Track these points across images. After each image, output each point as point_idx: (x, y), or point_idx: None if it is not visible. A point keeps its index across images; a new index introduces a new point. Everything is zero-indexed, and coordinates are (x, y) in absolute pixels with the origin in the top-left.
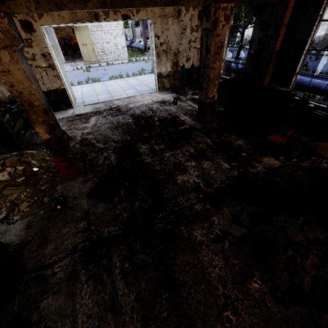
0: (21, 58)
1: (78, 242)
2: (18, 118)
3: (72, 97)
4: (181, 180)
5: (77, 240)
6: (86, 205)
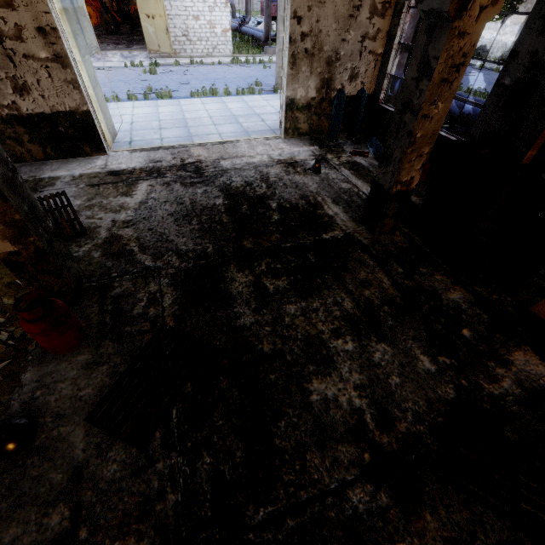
0: None
1: None
2: None
3: (105, 130)
4: (319, 394)
5: None
6: (81, 446)
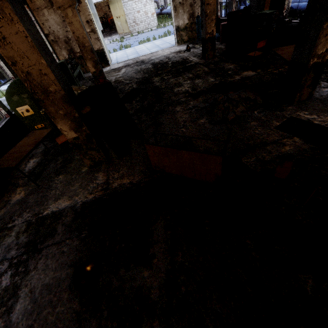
0: (77, 13)
1: None
2: (75, 69)
3: (108, 57)
4: (176, 90)
5: None
6: None
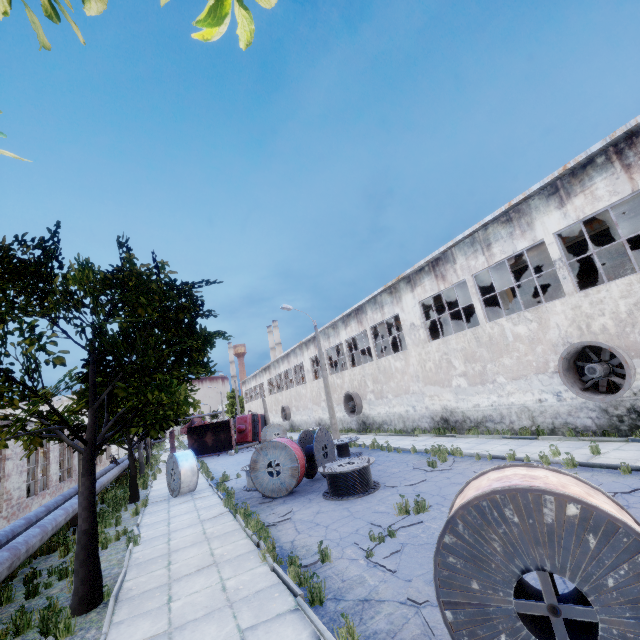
0: None
1: None
2: None
3: None
4: None
5: None
6: None
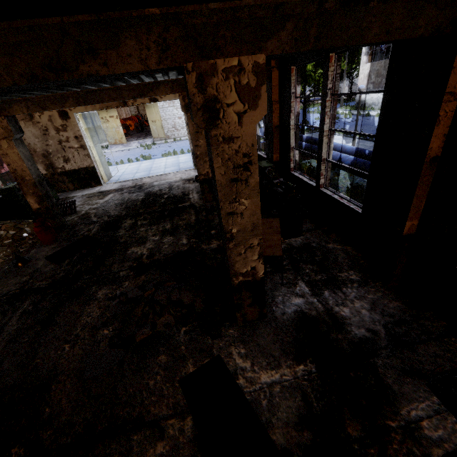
0: (17, 144)
1: (13, 289)
2: None
3: (104, 175)
4: (132, 251)
5: (13, 288)
6: (41, 265)
